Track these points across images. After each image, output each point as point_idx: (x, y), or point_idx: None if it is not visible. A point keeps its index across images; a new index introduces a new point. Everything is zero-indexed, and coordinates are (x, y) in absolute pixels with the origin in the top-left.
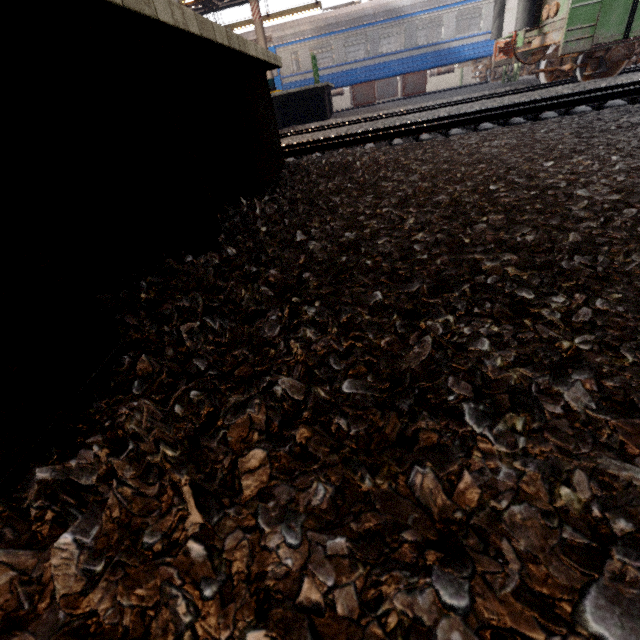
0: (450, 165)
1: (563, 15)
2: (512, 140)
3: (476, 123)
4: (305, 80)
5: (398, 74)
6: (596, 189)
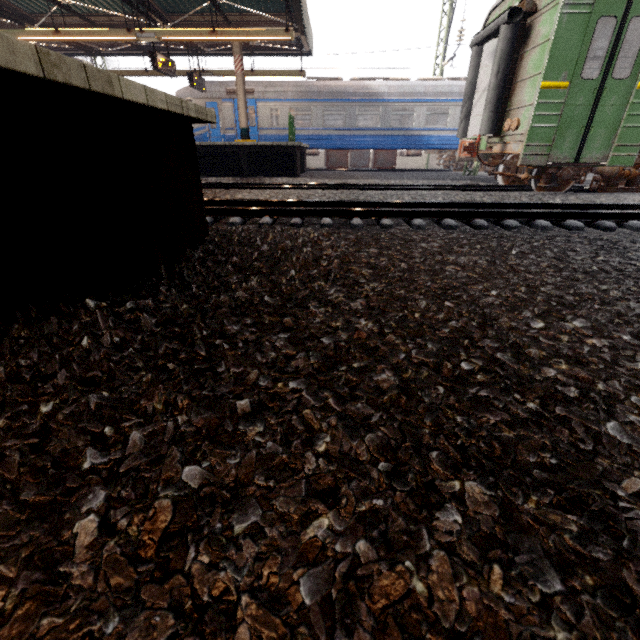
0: (407, 290)
1: (523, 131)
2: (482, 259)
3: (440, 217)
4: (282, 136)
5: (371, 148)
6: (632, 421)
